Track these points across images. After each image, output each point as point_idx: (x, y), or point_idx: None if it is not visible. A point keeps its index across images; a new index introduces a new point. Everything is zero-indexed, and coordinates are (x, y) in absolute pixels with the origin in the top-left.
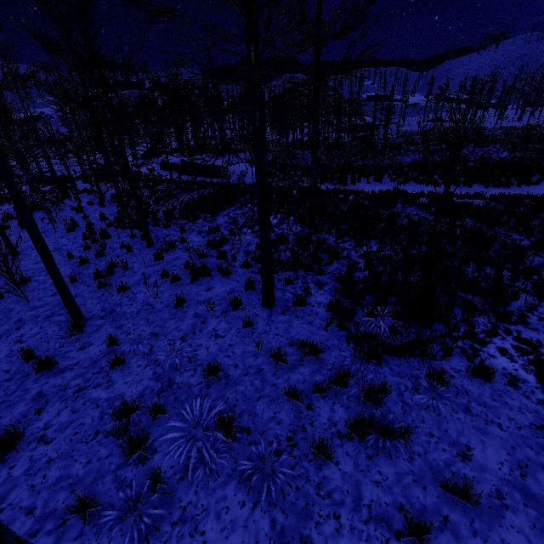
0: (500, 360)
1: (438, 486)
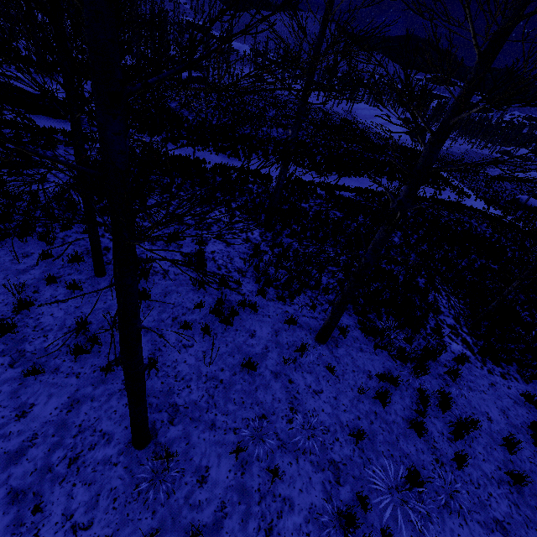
0: (454, 345)
1: (497, 444)
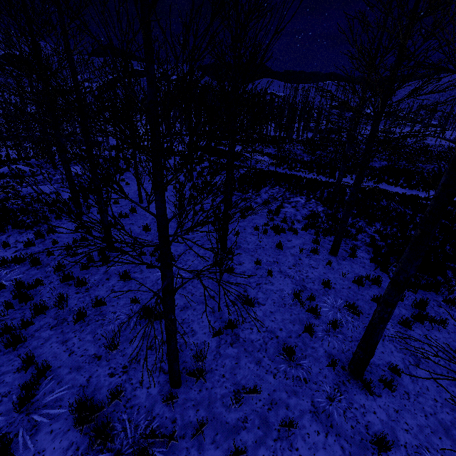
0: None
1: None
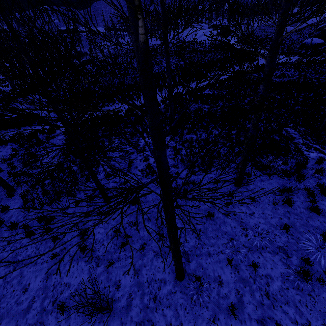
0: (311, 154)
1: None
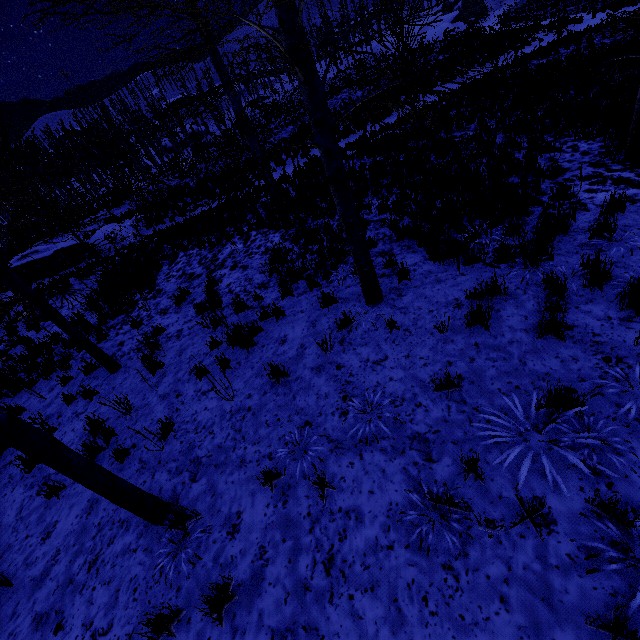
0: (601, 196)
1: None
